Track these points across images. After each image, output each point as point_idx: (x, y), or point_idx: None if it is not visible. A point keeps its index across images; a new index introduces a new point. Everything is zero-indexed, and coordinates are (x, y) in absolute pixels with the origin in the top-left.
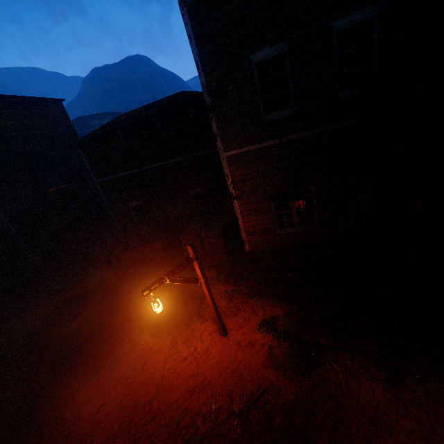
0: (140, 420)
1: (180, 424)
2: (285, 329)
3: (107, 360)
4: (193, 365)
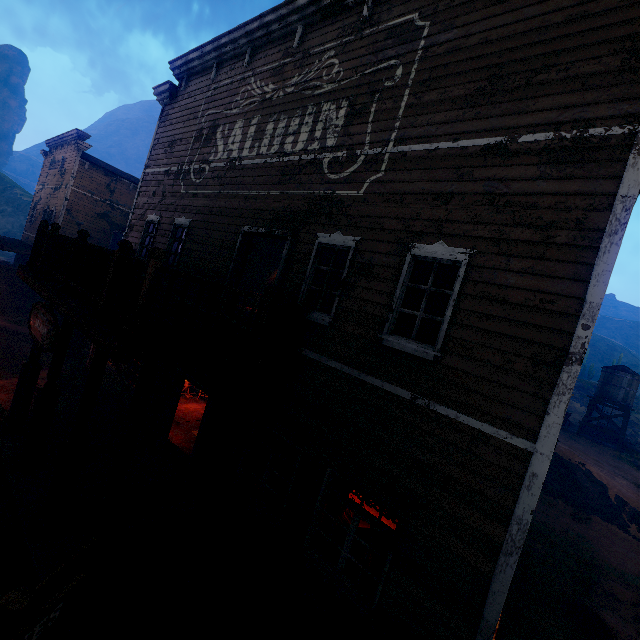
0: None
1: None
2: None
3: None
4: None
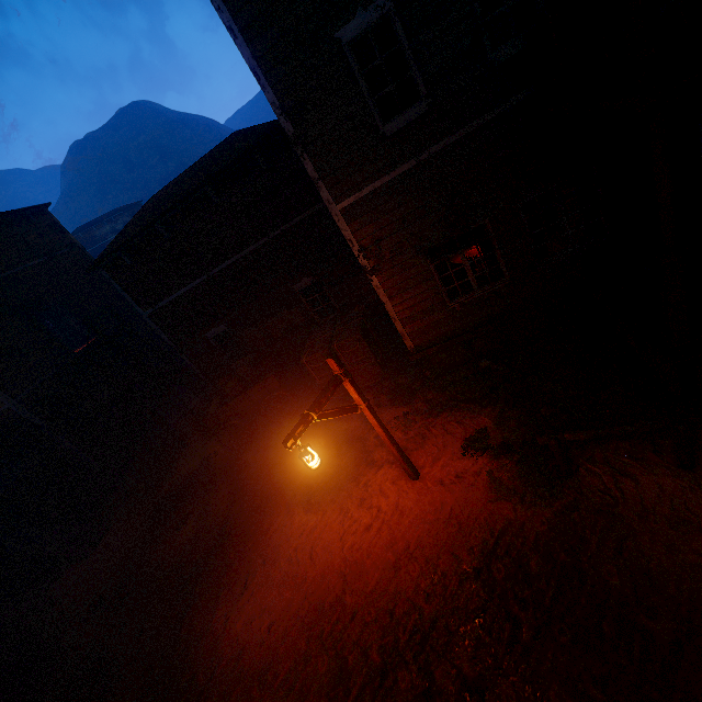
0: (334, 626)
1: (395, 614)
2: (503, 442)
3: (255, 564)
4: (385, 532)
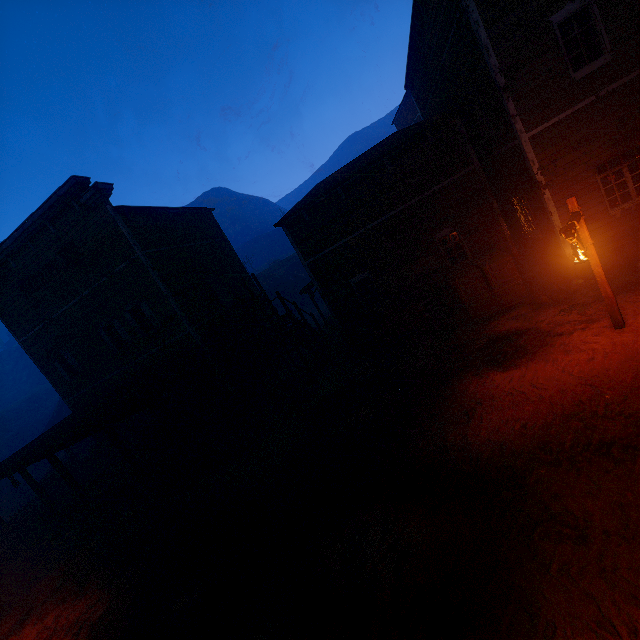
0: (606, 407)
1: None
2: None
3: (468, 406)
4: (614, 356)
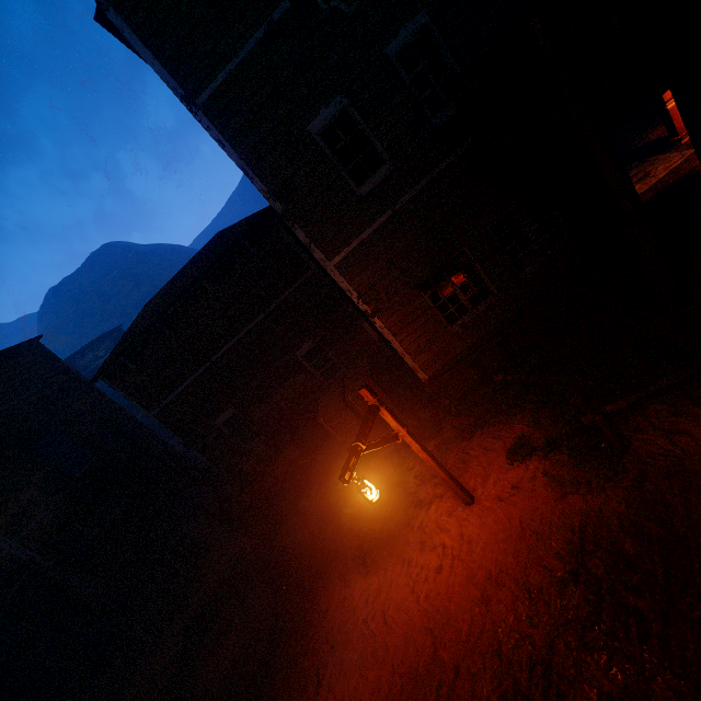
0: (439, 692)
1: (503, 652)
2: (547, 440)
3: (322, 653)
4: (459, 567)
